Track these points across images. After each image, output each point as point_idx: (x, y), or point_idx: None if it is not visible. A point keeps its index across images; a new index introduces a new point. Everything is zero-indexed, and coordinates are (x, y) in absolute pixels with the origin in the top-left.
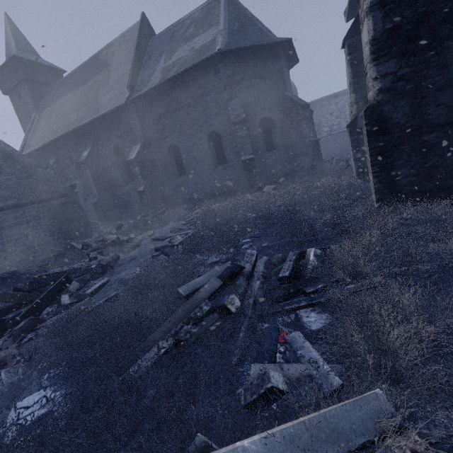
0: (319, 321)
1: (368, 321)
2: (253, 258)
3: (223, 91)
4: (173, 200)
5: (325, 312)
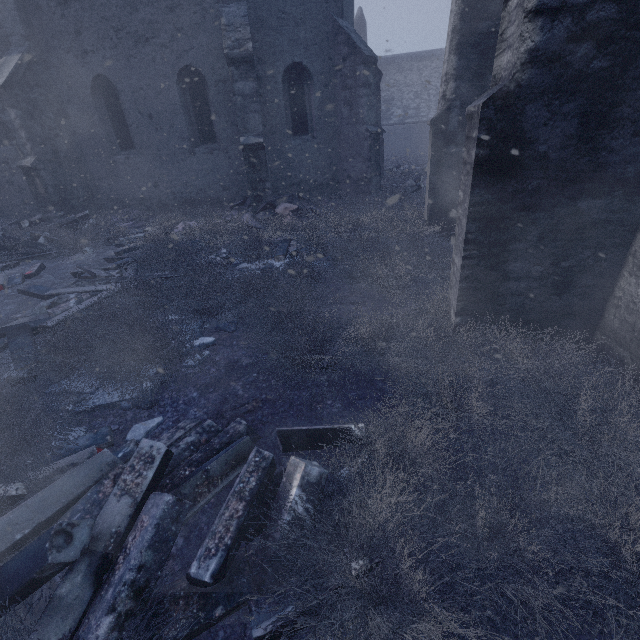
0: None
1: None
2: (148, 476)
3: None
4: (109, 196)
5: None
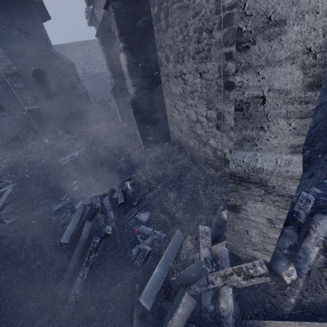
0: (146, 216)
1: (165, 209)
2: (98, 199)
3: None
4: None
5: (145, 211)
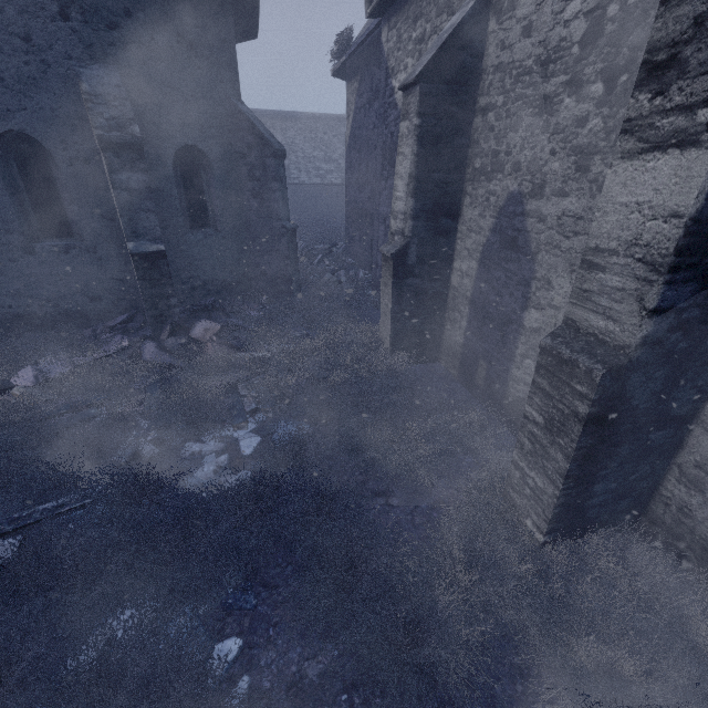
0: None
1: None
2: None
3: (57, 19)
4: None
5: None
